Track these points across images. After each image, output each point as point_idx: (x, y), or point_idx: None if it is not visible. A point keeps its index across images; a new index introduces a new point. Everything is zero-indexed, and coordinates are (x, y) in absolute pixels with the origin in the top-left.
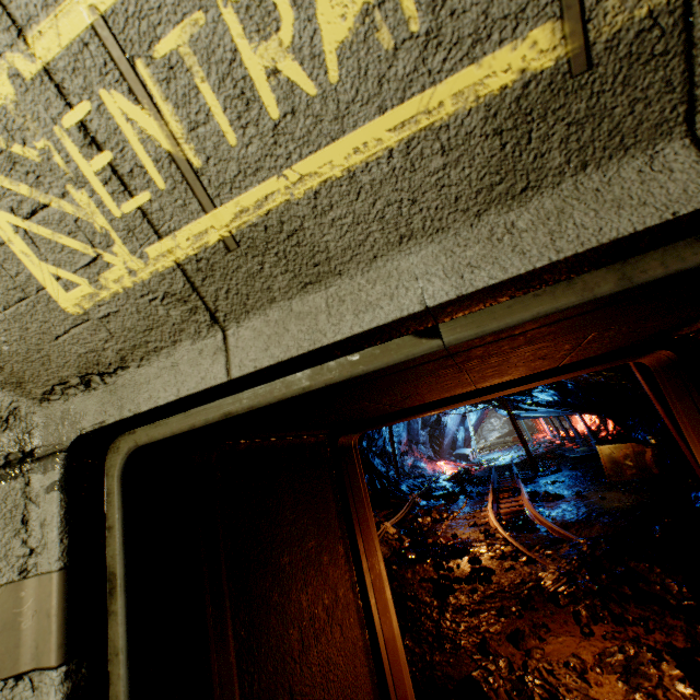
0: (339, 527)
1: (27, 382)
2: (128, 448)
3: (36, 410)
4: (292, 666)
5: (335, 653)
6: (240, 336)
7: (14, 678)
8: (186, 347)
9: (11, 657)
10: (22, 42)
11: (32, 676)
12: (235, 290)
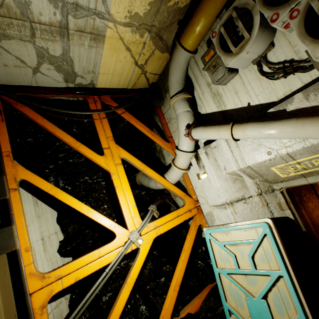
0: (312, 191)
1: (271, 182)
2: (286, 188)
3: (271, 185)
4: (311, 214)
5: (318, 213)
6: (308, 178)
7: (283, 210)
8: (299, 179)
9: (282, 209)
10: (287, 163)
11: (285, 210)
12: (308, 175)
